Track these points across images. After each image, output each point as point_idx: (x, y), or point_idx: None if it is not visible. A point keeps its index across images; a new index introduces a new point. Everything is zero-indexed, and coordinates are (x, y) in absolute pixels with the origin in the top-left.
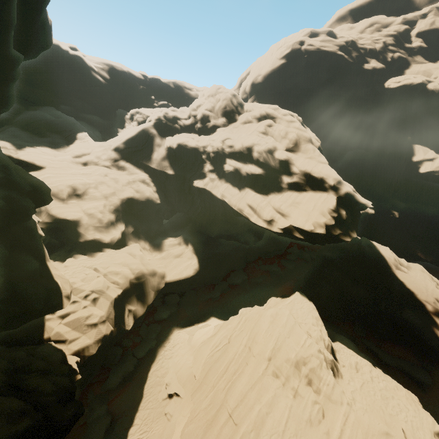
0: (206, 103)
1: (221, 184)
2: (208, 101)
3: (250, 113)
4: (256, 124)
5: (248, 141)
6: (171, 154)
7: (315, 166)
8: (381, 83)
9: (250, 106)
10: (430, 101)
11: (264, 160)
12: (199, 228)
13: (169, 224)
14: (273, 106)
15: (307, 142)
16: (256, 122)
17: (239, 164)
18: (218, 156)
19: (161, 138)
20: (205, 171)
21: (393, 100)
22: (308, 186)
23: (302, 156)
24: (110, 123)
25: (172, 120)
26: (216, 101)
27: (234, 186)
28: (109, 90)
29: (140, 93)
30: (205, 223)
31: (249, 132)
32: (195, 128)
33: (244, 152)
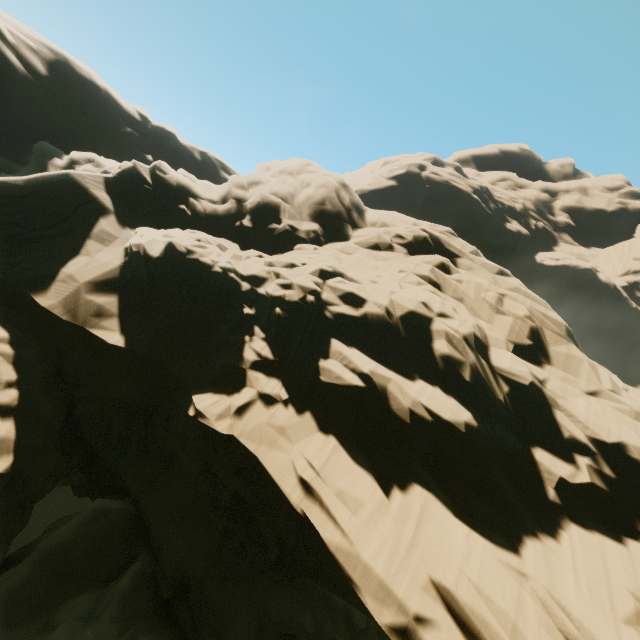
0: (275, 182)
1: (303, 435)
2: (280, 180)
3: (386, 229)
4: (408, 258)
5: (415, 300)
6: (138, 279)
7: (639, 434)
8: (528, 254)
9: (385, 216)
10: (601, 297)
11: (474, 379)
12: (171, 593)
13: (22, 578)
14: (444, 229)
15: (565, 340)
16: (404, 253)
17: (383, 375)
18: (300, 323)
19: (122, 223)
20: (244, 364)
21: (548, 283)
22: (637, 513)
23: (569, 382)
24: (6, 166)
25: (174, 191)
26: (300, 185)
27: (361, 462)
28: (33, 94)
29: (123, 139)
30: (199, 576)
31: (394, 272)
32: (235, 228)
33: (401, 333)
